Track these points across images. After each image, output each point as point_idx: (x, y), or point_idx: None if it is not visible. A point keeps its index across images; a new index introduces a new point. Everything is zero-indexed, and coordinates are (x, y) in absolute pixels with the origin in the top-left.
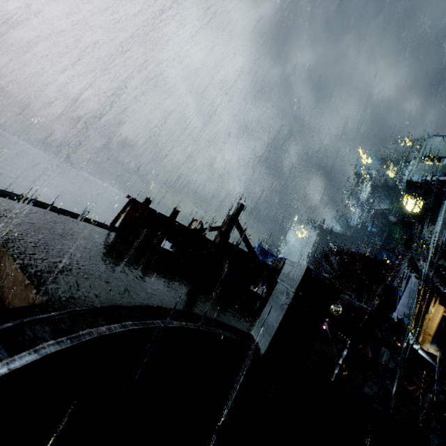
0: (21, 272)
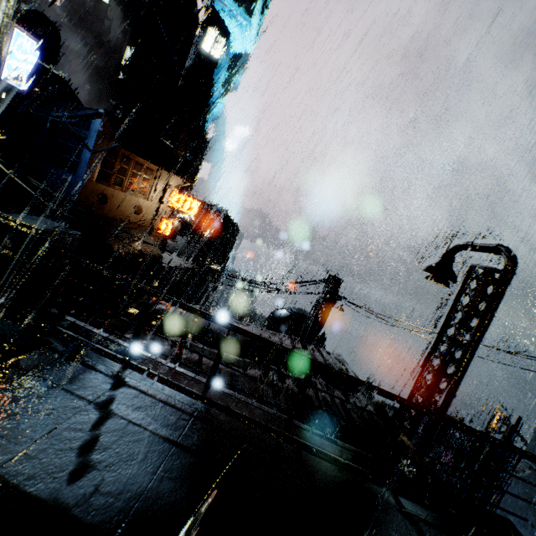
0: None
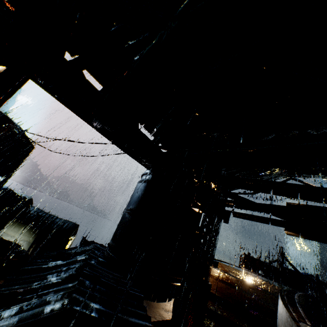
0: (268, 282)
